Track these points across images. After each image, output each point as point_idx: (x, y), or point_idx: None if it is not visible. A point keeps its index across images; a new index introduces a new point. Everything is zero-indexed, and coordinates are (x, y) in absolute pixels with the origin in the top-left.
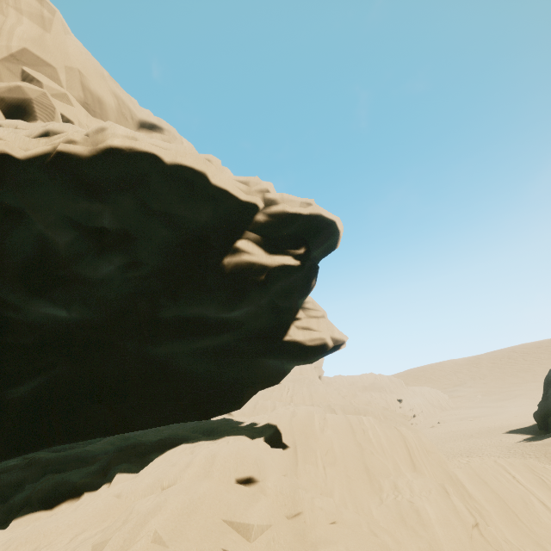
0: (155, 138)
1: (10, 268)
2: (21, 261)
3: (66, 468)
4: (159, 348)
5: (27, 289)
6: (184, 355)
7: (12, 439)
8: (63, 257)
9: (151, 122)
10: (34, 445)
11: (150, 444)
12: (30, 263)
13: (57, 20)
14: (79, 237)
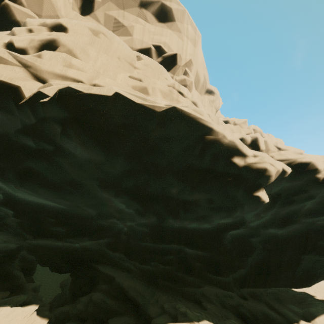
0: (210, 98)
1: (281, 214)
2: (287, 212)
3: (230, 293)
4: (305, 255)
5: (281, 224)
6: (311, 259)
7: (237, 281)
8: (301, 212)
9: (211, 90)
10: (242, 286)
11: (275, 295)
12: (290, 214)
13: (199, 41)
14: (321, 208)
